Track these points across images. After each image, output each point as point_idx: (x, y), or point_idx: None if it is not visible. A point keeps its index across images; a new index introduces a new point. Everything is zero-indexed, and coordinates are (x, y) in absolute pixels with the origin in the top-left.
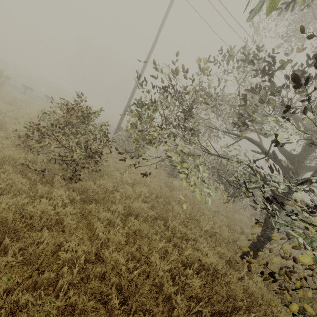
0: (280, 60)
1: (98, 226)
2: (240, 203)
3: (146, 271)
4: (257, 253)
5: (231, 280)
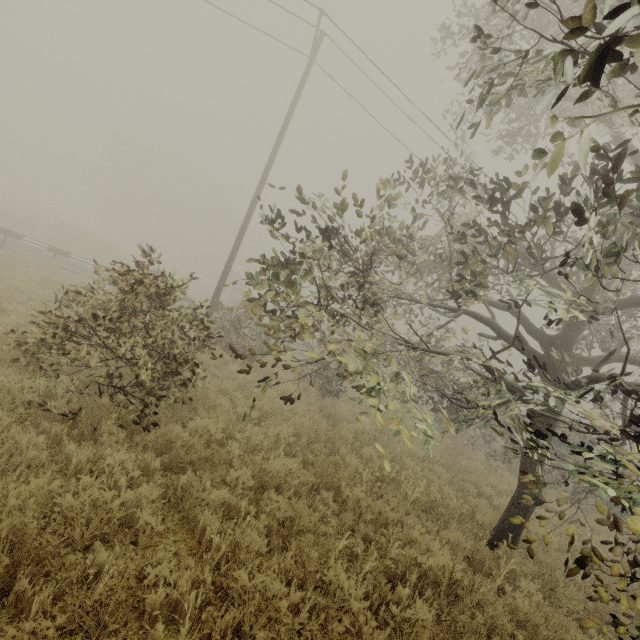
0: (515, 185)
1: (208, 521)
2: (463, 435)
3: (320, 606)
4: (517, 534)
5: (484, 597)
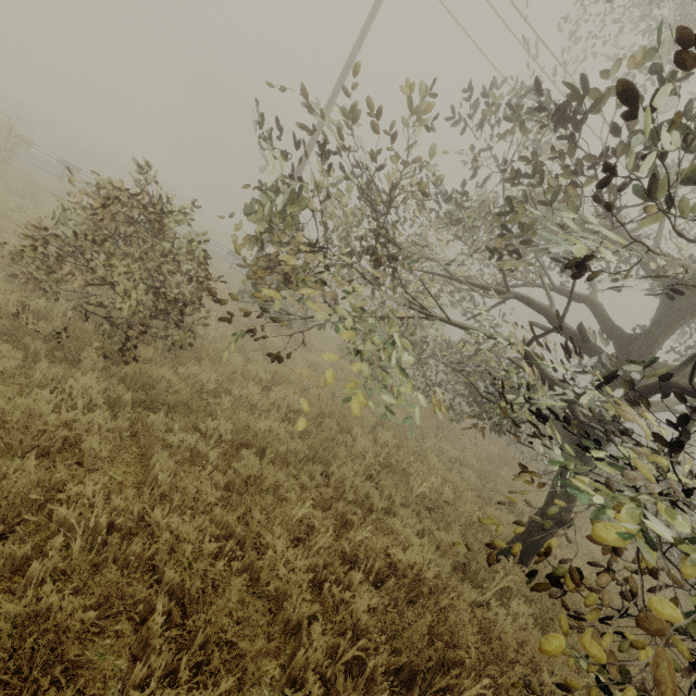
0: (593, 98)
1: (161, 460)
2: (519, 448)
3: (255, 566)
4: (531, 554)
5: (452, 602)
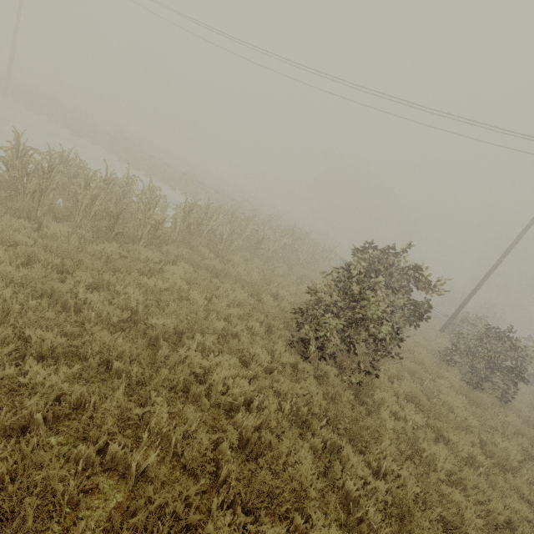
0: None
1: None
2: None
3: None
4: None
5: None
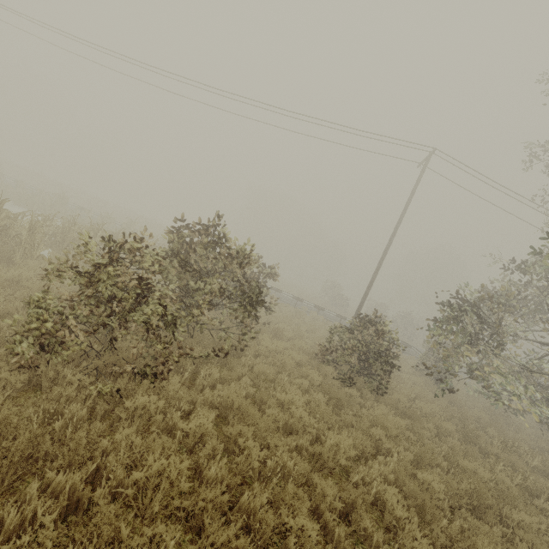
0: None
1: (428, 442)
2: None
3: (494, 490)
4: None
5: None
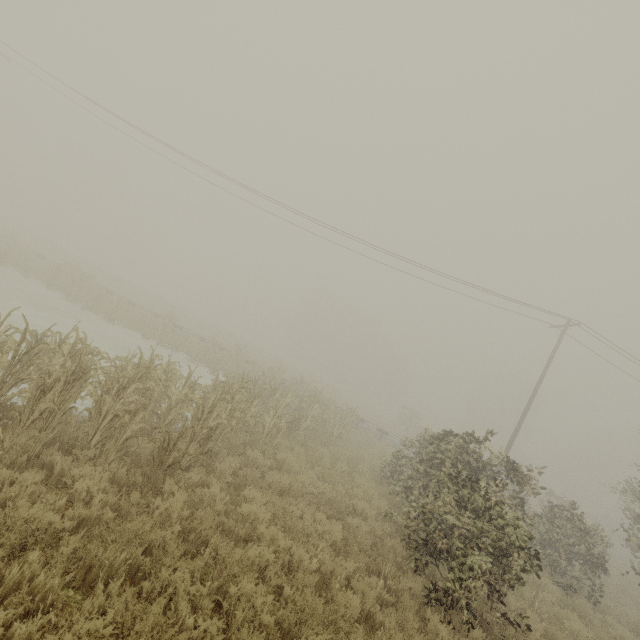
0: None
1: None
2: None
3: None
4: None
5: None
